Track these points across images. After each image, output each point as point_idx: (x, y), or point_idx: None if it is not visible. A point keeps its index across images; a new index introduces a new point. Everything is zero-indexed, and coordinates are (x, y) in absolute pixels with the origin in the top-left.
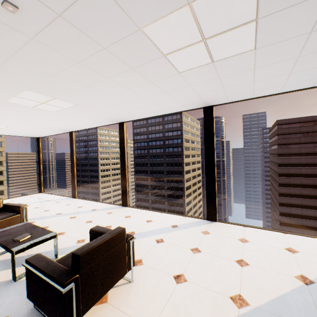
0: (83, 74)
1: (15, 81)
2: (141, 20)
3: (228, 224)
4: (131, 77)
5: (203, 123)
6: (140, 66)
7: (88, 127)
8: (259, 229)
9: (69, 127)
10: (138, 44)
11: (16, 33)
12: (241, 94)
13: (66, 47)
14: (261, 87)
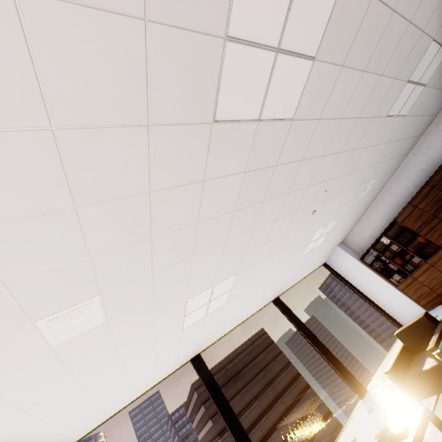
0: (280, 254)
1: (249, 259)
2: (320, 226)
3: (372, 382)
4: (288, 259)
5: (283, 310)
6: (298, 250)
7: (128, 400)
8: (382, 366)
9: (94, 416)
10: (310, 236)
11: (300, 222)
12: (294, 280)
13: (299, 233)
14: (303, 272)
